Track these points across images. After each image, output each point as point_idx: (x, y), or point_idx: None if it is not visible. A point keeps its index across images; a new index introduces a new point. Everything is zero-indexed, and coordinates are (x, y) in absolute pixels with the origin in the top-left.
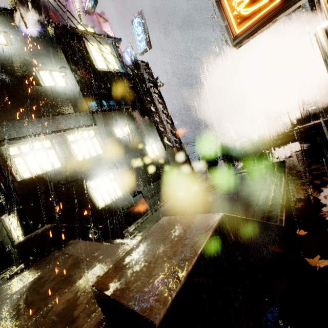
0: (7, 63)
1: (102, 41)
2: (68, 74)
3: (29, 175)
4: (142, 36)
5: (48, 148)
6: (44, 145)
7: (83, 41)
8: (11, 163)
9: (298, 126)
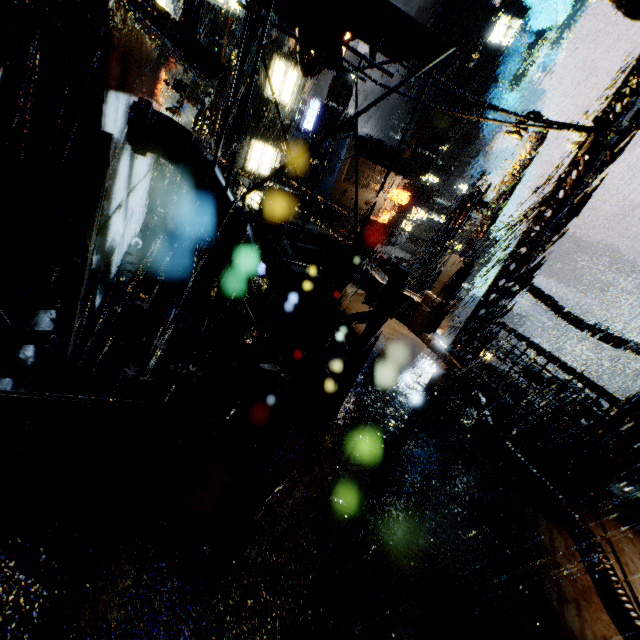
0: None
1: None
2: None
3: None
4: None
5: None
6: None
7: None
8: None
9: None
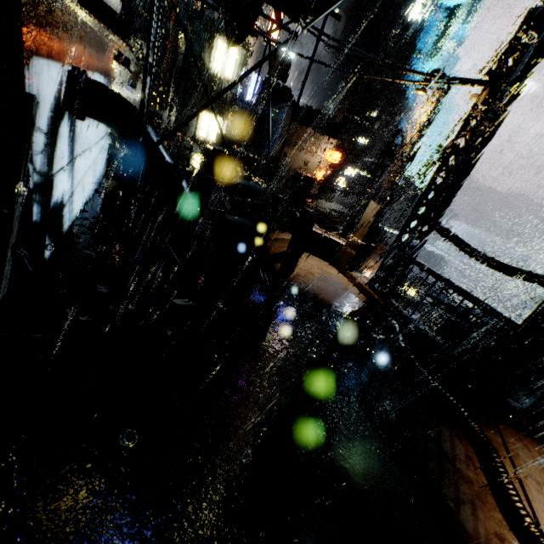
0: None
1: None
2: None
3: None
4: None
5: None
6: None
7: None
8: None
9: None
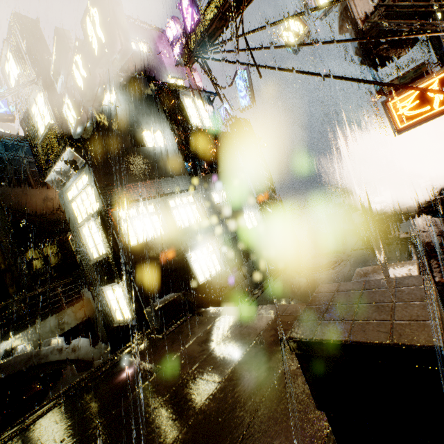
0: (117, 125)
1: (198, 96)
2: (169, 134)
3: (137, 241)
4: (246, 92)
5: (152, 214)
6: (149, 210)
7: (179, 97)
8: (121, 228)
9: (429, 196)
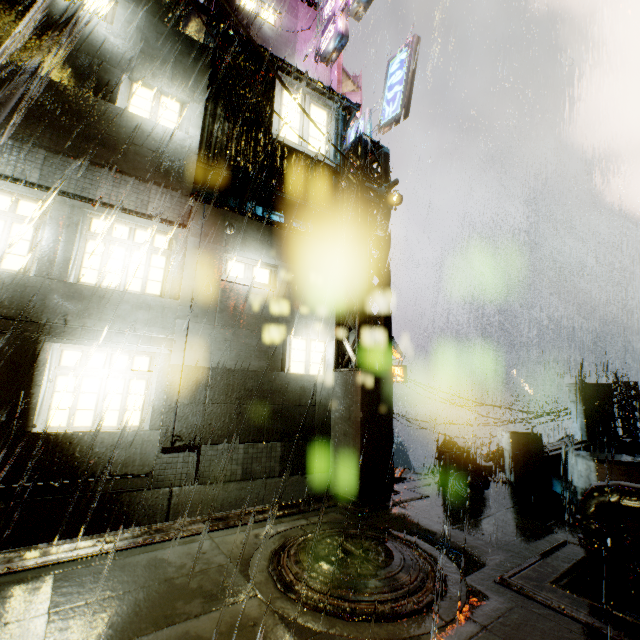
0: (74, 42)
1: (317, 97)
2: (194, 112)
3: None
4: (397, 90)
5: (22, 220)
6: (19, 208)
7: (274, 82)
8: None
9: None
